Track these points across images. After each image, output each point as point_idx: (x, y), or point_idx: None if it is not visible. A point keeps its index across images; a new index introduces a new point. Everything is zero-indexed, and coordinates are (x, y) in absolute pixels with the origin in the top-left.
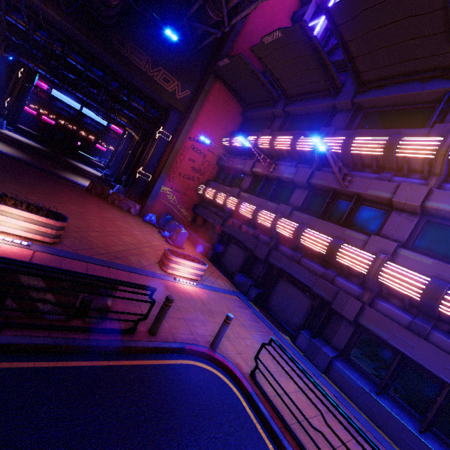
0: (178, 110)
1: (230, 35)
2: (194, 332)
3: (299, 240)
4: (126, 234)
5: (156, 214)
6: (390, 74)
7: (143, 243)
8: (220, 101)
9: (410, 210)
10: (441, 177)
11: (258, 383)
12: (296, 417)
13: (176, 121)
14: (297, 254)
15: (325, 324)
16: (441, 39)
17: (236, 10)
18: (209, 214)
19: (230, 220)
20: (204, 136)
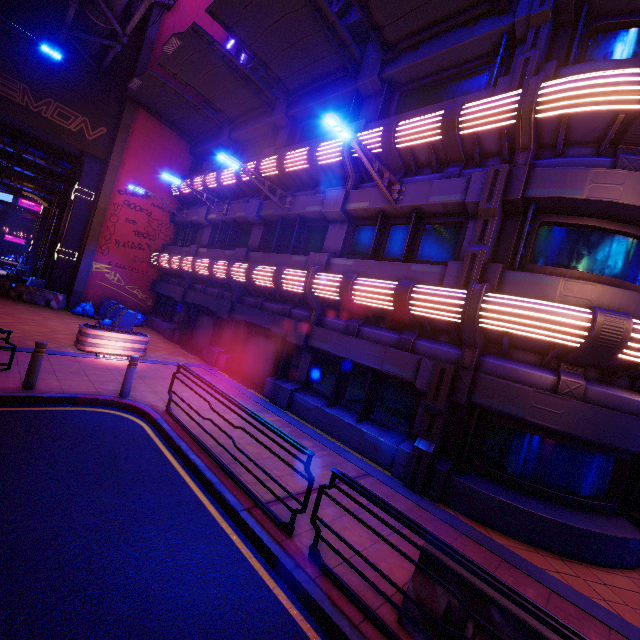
0: (95, 157)
1: (142, 48)
2: (100, 388)
3: (253, 281)
4: (30, 325)
5: (95, 303)
6: (309, 79)
7: (59, 331)
8: (152, 137)
9: (339, 218)
10: (355, 178)
11: (171, 413)
12: (195, 420)
13: (96, 173)
14: (258, 300)
15: (290, 363)
16: (327, 36)
17: (130, 14)
18: (170, 287)
19: (194, 287)
20: (141, 186)
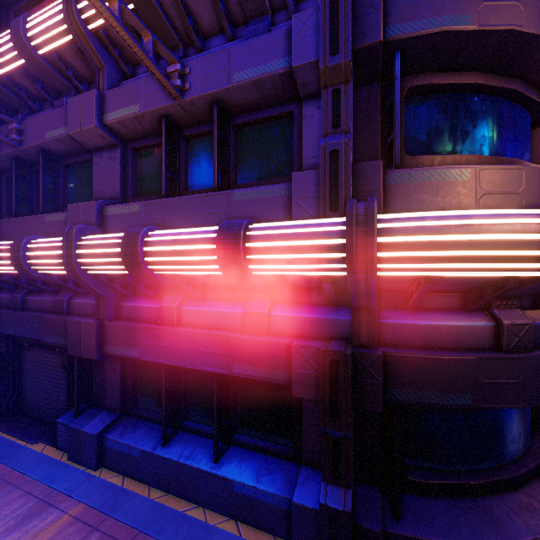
0: None
1: None
2: None
3: None
4: None
5: None
6: None
7: None
8: None
9: (103, 142)
10: (107, 70)
11: None
12: None
13: None
14: (14, 296)
15: (92, 382)
16: None
17: None
18: None
19: None
20: None
